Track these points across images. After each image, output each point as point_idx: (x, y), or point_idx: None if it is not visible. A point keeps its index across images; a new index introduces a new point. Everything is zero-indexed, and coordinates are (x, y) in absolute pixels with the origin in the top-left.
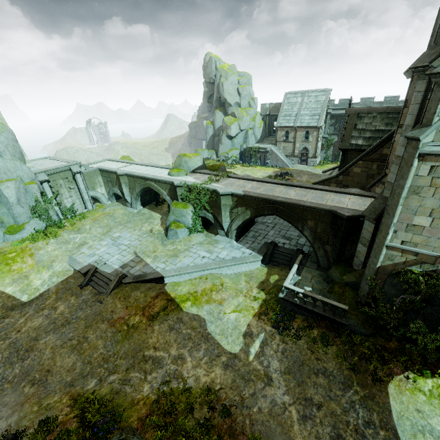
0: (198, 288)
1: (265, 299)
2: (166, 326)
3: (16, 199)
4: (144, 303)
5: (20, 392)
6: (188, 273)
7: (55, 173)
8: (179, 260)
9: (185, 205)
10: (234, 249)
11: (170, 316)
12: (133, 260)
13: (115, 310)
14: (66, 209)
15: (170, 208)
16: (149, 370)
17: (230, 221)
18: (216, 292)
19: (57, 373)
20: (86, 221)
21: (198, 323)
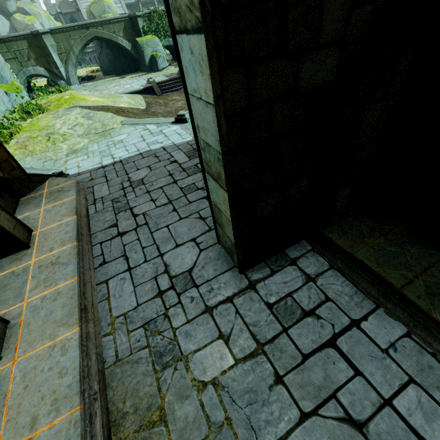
0: None
1: None
2: None
3: None
4: None
5: None
6: None
7: None
8: None
9: (152, 35)
10: None
11: None
12: (167, 75)
13: None
14: None
15: (141, 43)
16: None
17: None
18: None
19: None
20: None
21: None
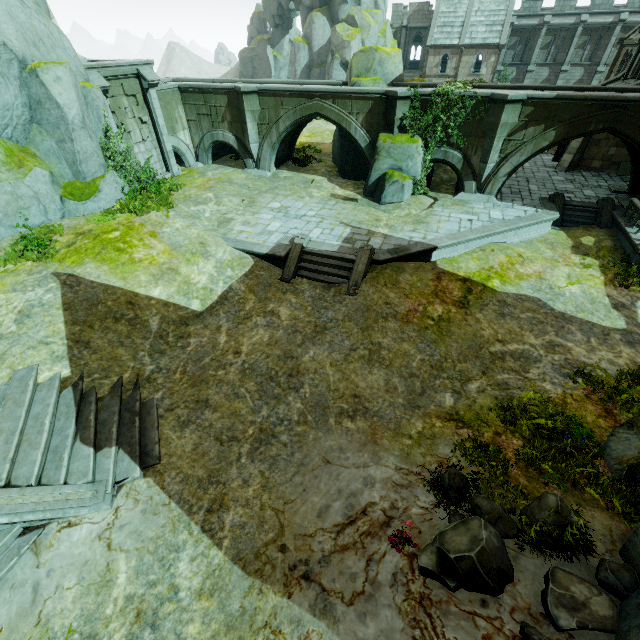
0: (491, 262)
1: (601, 264)
2: (491, 312)
3: (78, 113)
4: (428, 288)
5: (344, 431)
6: (467, 242)
7: (113, 78)
8: (435, 226)
9: (411, 137)
10: (506, 208)
11: (487, 299)
12: (356, 233)
13: (389, 302)
14: (138, 167)
15: (380, 146)
16: (519, 369)
17: (498, 161)
18: (520, 265)
19: (374, 397)
20: (187, 190)
21: (533, 304)
